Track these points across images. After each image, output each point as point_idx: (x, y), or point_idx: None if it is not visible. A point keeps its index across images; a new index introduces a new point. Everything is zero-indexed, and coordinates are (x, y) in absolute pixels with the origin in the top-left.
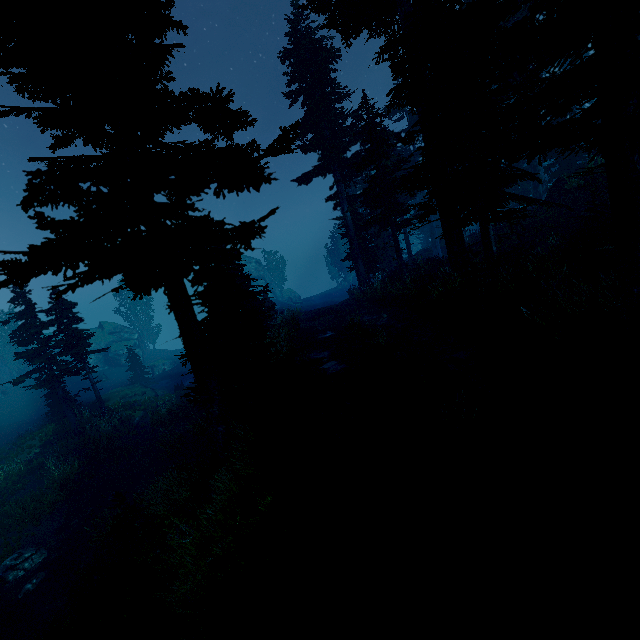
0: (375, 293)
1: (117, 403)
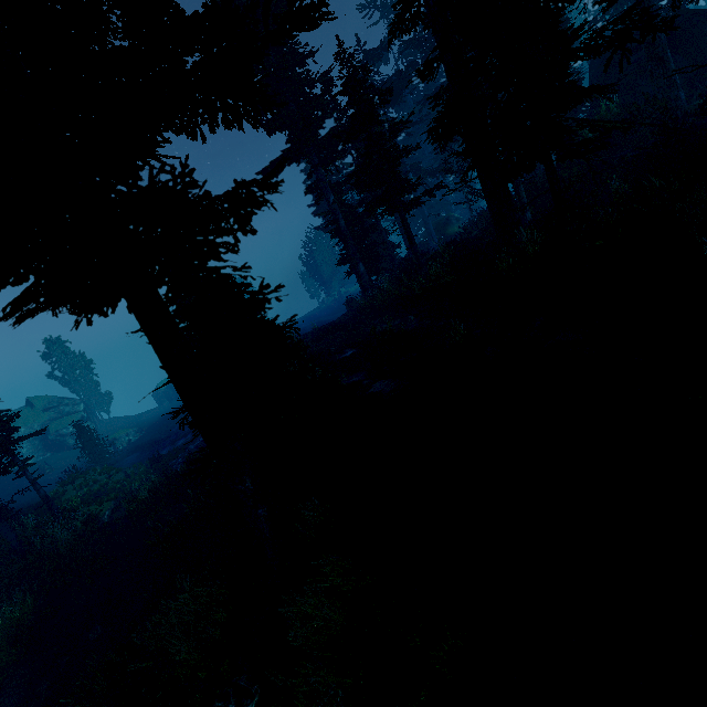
0: (386, 296)
1: (74, 499)
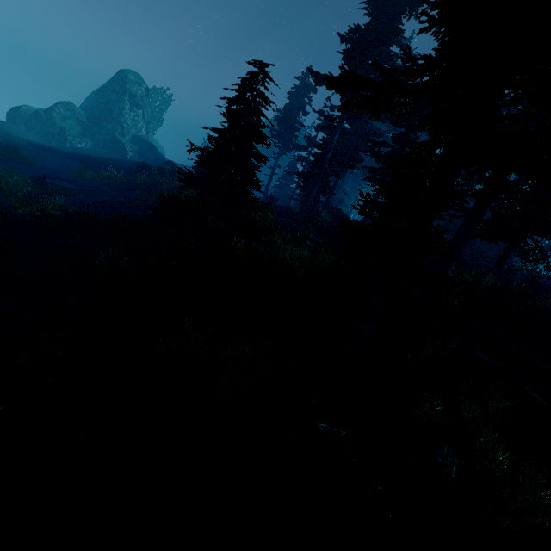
0: (321, 222)
1: None
